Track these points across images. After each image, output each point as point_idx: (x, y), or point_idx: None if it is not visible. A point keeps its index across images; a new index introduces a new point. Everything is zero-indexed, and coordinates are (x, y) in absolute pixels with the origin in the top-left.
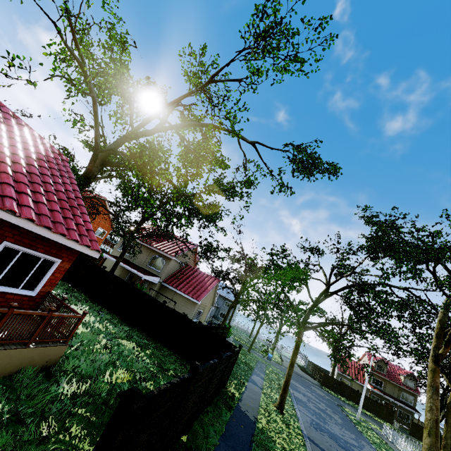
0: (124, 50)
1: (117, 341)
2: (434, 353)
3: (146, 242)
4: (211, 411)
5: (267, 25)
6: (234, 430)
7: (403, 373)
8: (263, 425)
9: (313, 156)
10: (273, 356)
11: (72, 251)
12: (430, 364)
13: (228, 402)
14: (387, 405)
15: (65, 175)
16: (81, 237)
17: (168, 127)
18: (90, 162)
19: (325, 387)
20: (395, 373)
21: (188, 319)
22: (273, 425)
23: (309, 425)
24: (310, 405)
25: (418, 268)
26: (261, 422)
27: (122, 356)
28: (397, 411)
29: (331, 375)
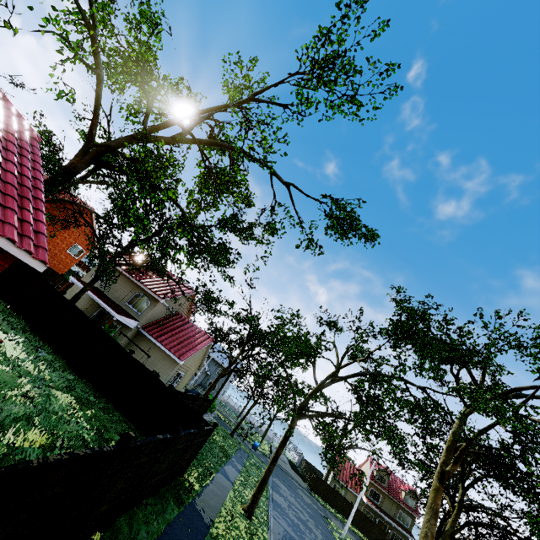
0: (156, 34)
1: (48, 391)
2: (441, 469)
3: (132, 274)
4: (152, 504)
5: (328, 54)
6: (176, 533)
7: (405, 489)
8: (219, 532)
9: (352, 216)
10: (262, 445)
11: (5, 254)
12: (435, 482)
13: (181, 494)
14: (380, 524)
15: (27, 156)
16: (22, 237)
17: (190, 139)
18: (77, 155)
19: (315, 492)
20: (397, 487)
21: (157, 379)
22: (233, 533)
23: (281, 539)
24: (289, 513)
25: (442, 369)
26: (217, 527)
27: (47, 411)
28: (390, 533)
29: (325, 479)
